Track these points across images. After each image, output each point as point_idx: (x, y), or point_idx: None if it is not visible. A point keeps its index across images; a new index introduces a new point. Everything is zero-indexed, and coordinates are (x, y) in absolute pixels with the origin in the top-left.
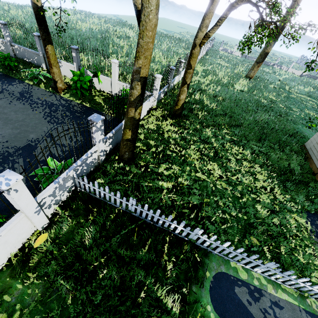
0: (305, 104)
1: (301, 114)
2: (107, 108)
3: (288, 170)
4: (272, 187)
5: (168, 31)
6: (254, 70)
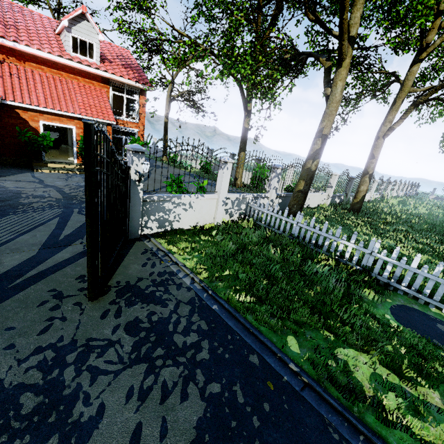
0: None
1: None
2: None
3: None
4: None
5: None
6: None
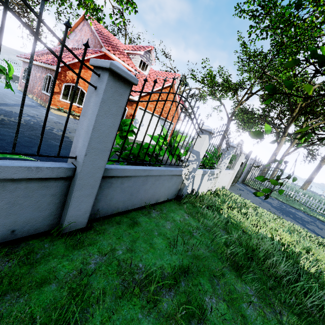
0: None
1: None
2: None
3: None
4: None
5: None
6: (305, 185)
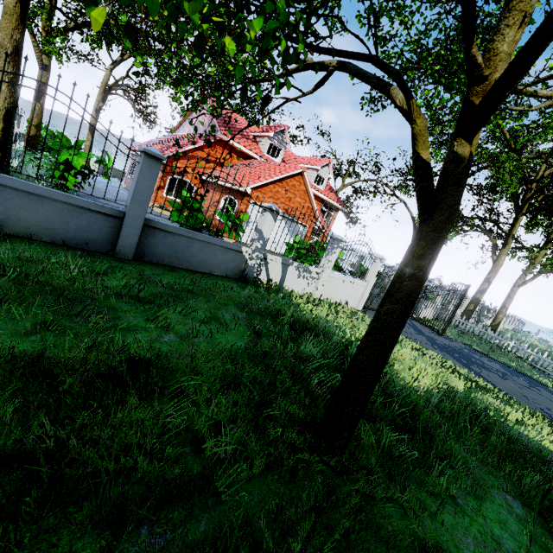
0: None
1: None
2: None
3: None
4: None
5: None
6: None
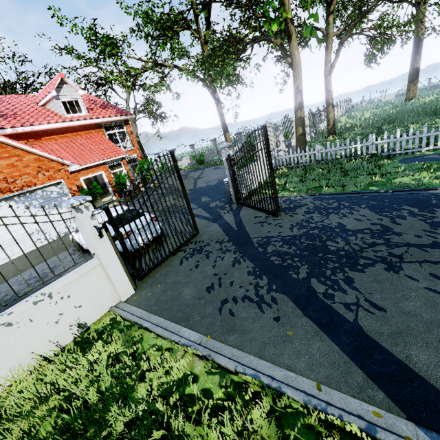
0: None
1: None
2: None
3: None
4: None
5: None
6: (411, 90)
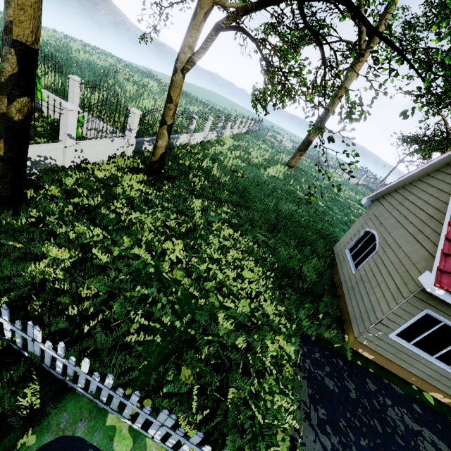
0: (352, 210)
1: (343, 218)
2: (43, 139)
3: (298, 273)
4: (261, 291)
5: (211, 102)
6: (296, 158)
